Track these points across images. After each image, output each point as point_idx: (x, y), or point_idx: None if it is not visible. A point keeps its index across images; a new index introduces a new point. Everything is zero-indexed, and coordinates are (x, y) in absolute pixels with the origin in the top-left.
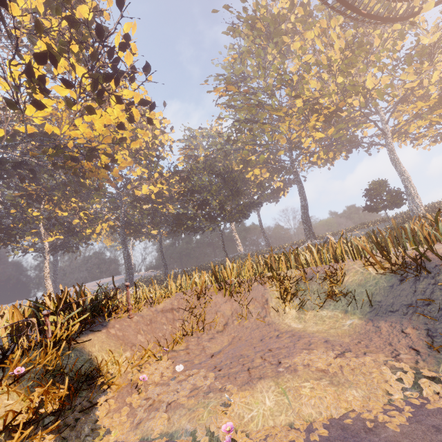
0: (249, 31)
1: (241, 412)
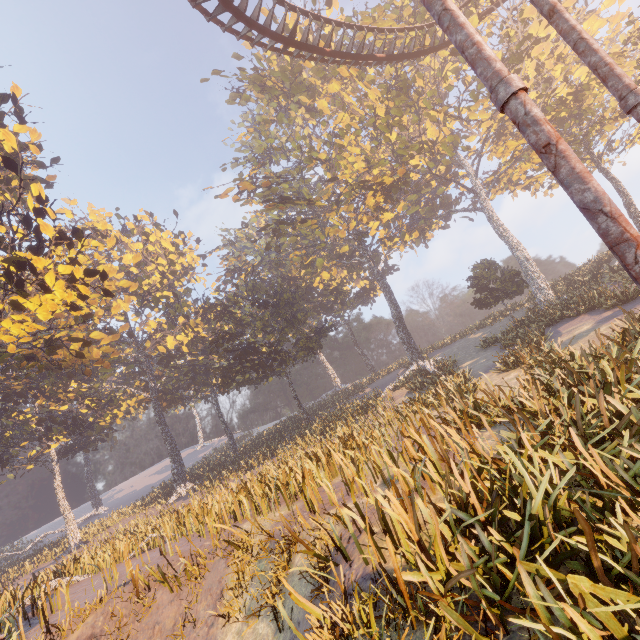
0: (259, 94)
1: None
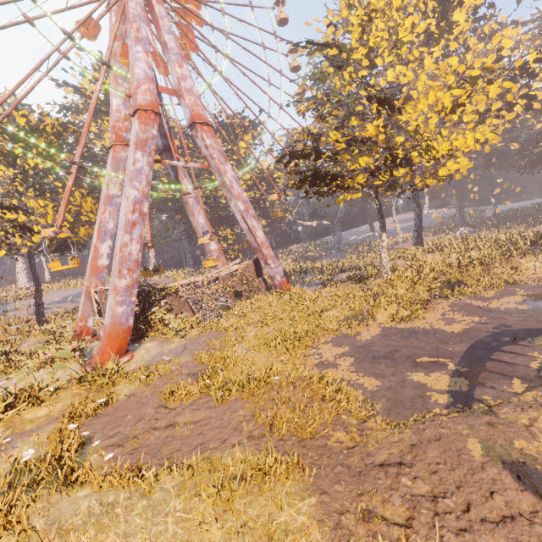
0: None
1: None
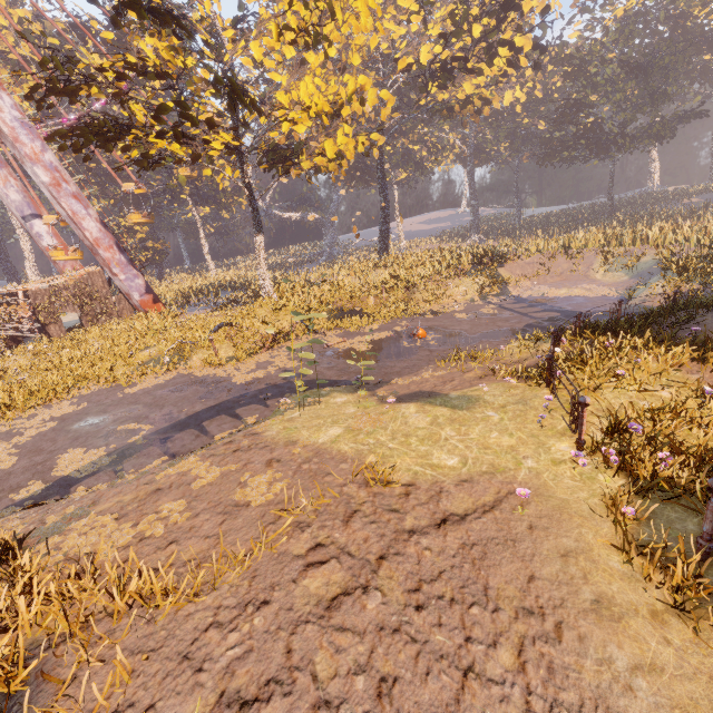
0: None
1: (553, 292)
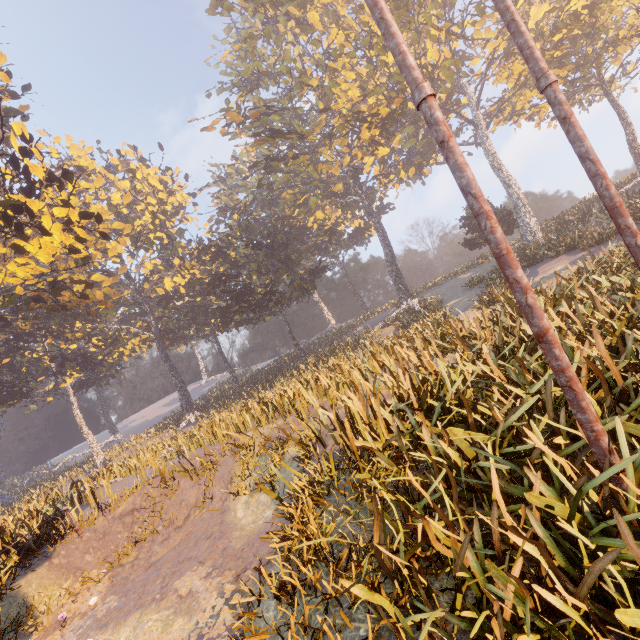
0: (243, 2)
1: None
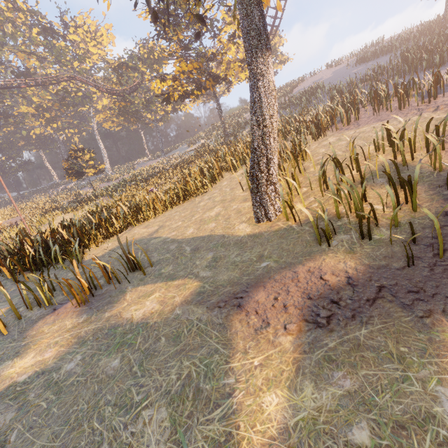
0: None
1: None
